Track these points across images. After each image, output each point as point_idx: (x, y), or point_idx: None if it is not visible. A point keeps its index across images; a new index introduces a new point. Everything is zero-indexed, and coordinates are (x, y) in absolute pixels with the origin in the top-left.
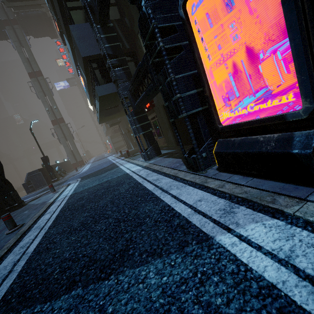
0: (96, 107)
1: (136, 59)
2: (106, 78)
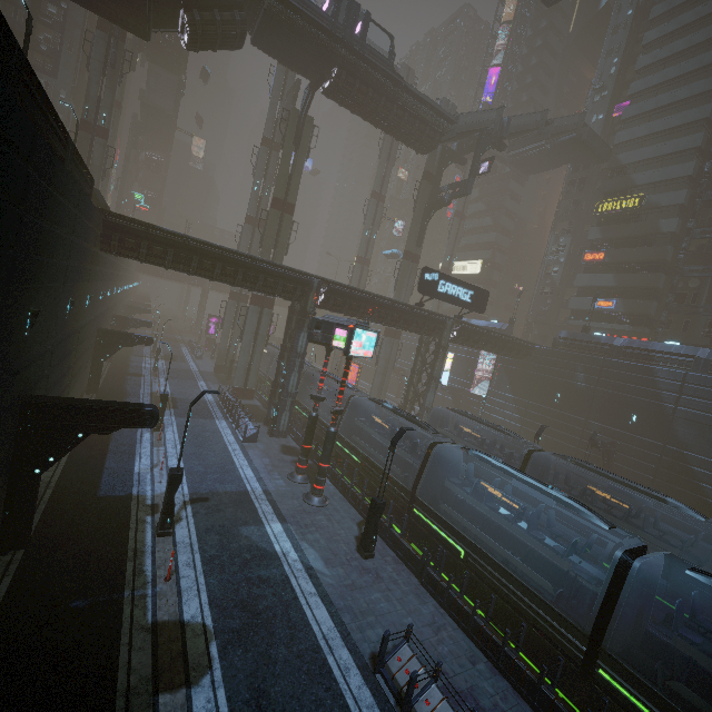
0: (609, 325)
1: (655, 323)
2: (645, 324)
